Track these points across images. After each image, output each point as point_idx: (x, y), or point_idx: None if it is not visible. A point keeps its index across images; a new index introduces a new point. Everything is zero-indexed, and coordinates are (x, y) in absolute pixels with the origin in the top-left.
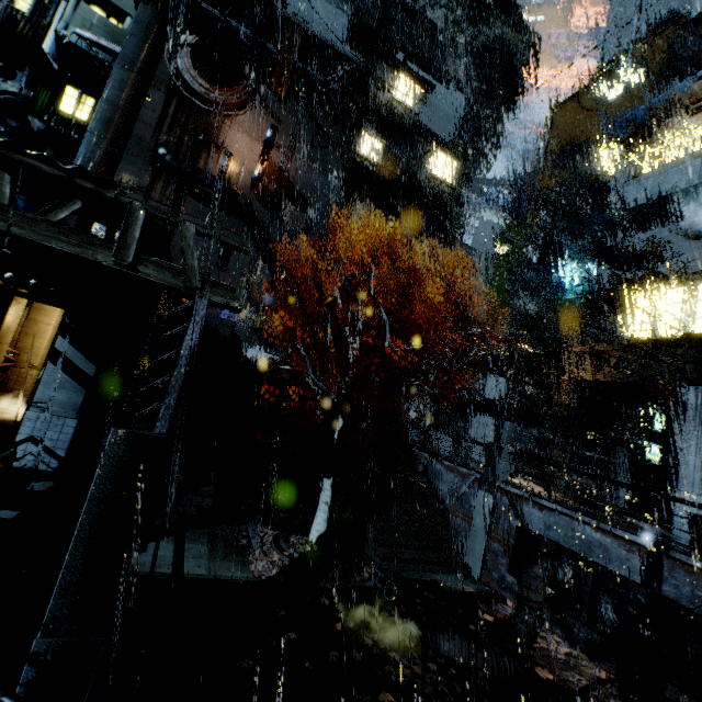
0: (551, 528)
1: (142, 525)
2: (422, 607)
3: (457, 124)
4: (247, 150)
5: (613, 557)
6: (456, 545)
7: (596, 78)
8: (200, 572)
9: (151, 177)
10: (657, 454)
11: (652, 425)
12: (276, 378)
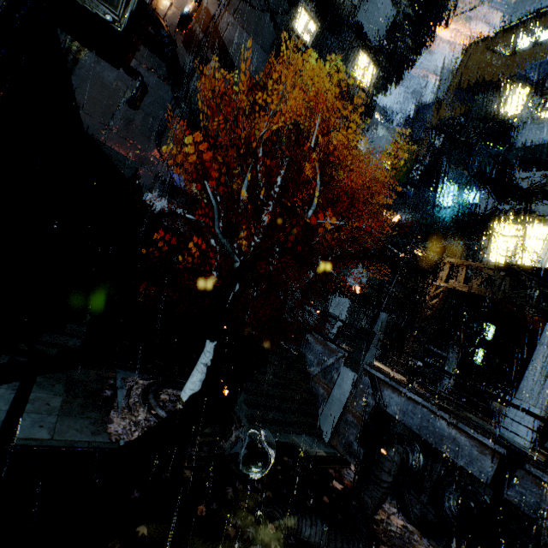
0: (407, 414)
1: None
2: (283, 476)
3: (382, 36)
4: None
5: (464, 454)
6: (313, 409)
7: (513, 25)
8: (39, 434)
9: None
10: (480, 356)
11: (485, 333)
12: (173, 230)
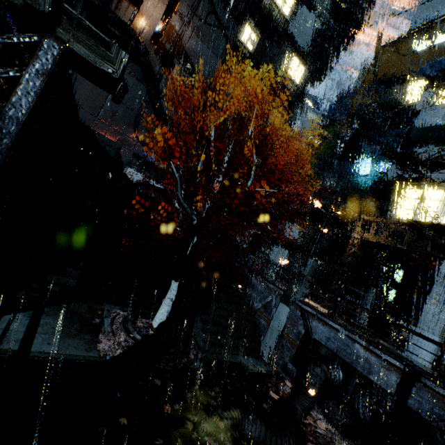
0: (330, 340)
1: (2, 297)
2: (231, 387)
3: (310, 42)
4: (153, 8)
5: (374, 371)
6: (256, 336)
7: (413, 32)
8: (48, 349)
9: (66, 3)
10: (392, 295)
11: (395, 276)
12: (146, 195)
